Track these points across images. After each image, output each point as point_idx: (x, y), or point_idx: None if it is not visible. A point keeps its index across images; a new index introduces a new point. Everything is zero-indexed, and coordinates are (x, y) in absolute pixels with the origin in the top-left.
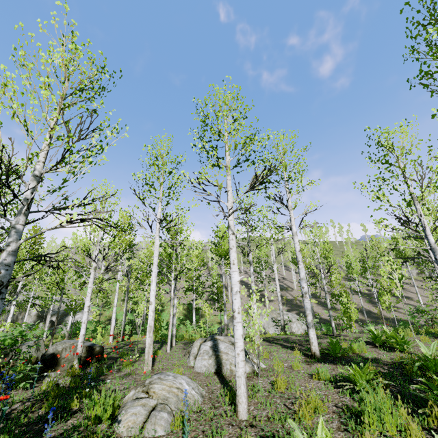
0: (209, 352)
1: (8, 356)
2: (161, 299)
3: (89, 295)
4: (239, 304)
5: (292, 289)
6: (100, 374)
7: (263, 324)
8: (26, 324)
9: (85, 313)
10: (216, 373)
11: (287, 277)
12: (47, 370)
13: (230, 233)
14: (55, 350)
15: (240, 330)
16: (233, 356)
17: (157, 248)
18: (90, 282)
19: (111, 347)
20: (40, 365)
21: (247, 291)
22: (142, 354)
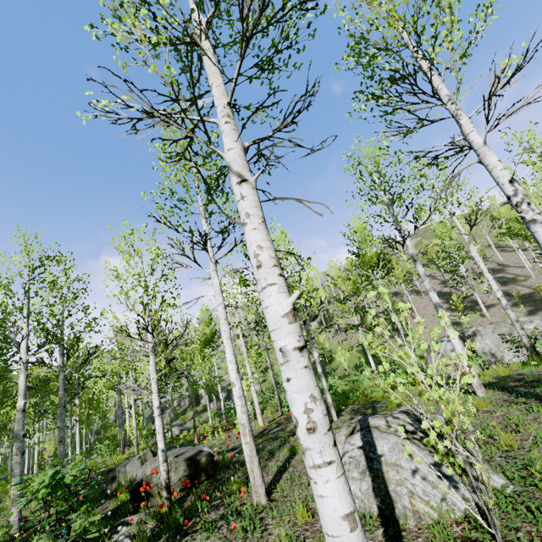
0: (358, 461)
1: (116, 480)
2: (323, 347)
3: (155, 391)
4: (305, 394)
5: (525, 277)
6: (192, 515)
7: (487, 349)
8: (201, 406)
9: (156, 418)
10: (382, 517)
11: (507, 262)
12: (137, 506)
13: (232, 183)
14: (143, 474)
15: (333, 496)
16: (413, 471)
17: (216, 291)
18: (151, 372)
19: (257, 432)
20: (96, 518)
21: (444, 304)
22: (279, 449)
